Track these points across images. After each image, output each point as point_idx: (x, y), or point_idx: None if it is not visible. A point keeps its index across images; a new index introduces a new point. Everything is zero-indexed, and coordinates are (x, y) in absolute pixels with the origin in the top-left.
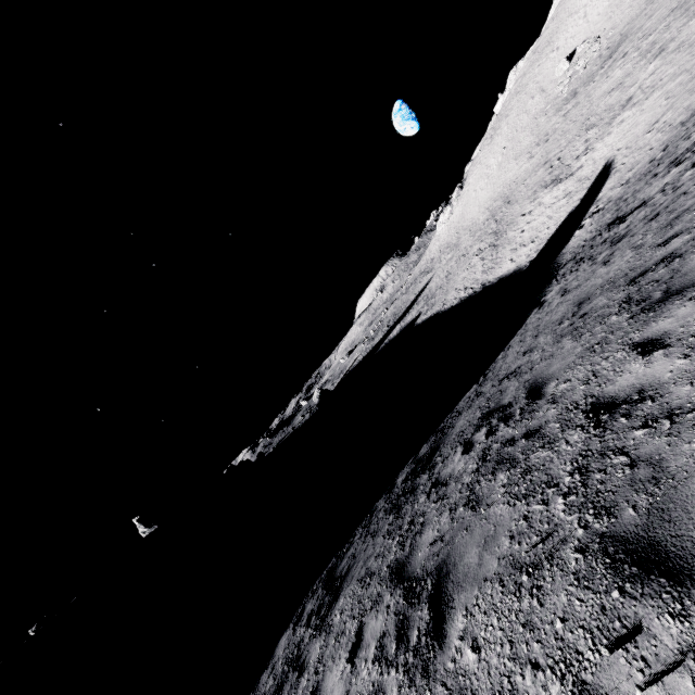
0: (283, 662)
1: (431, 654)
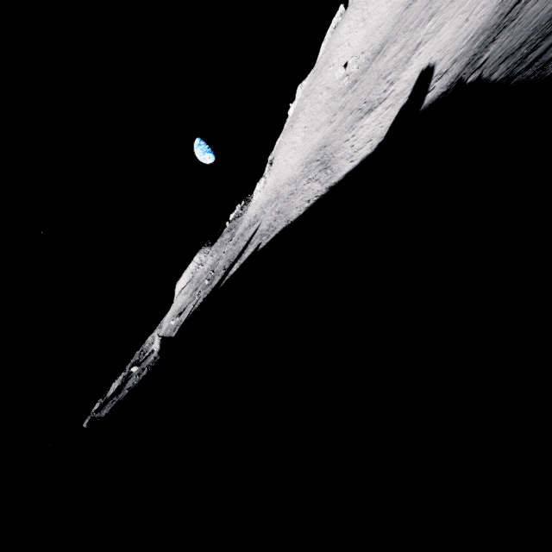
0: None
1: None
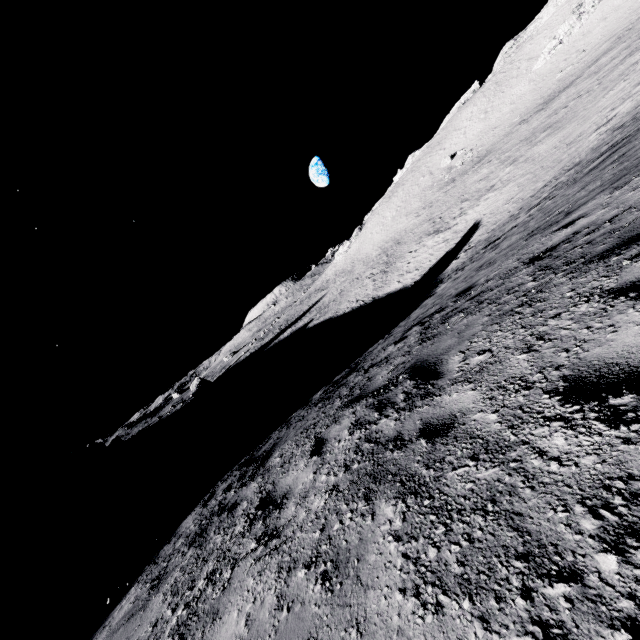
0: (199, 523)
1: (429, 387)
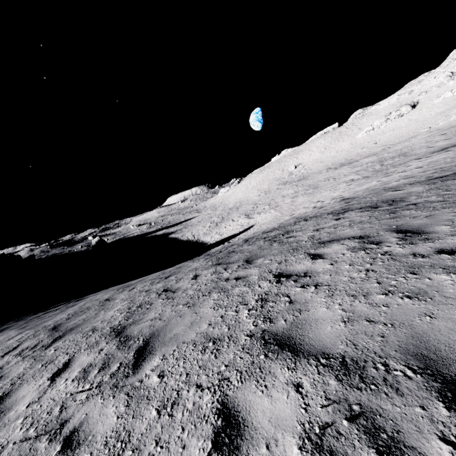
0: None
1: None
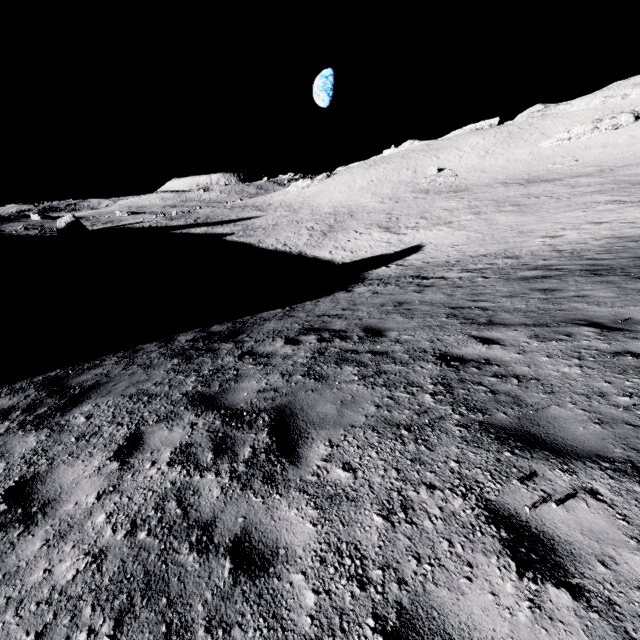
0: None
1: (278, 467)
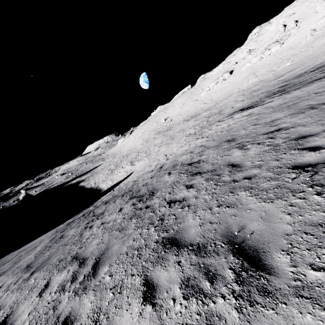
0: None
1: None
